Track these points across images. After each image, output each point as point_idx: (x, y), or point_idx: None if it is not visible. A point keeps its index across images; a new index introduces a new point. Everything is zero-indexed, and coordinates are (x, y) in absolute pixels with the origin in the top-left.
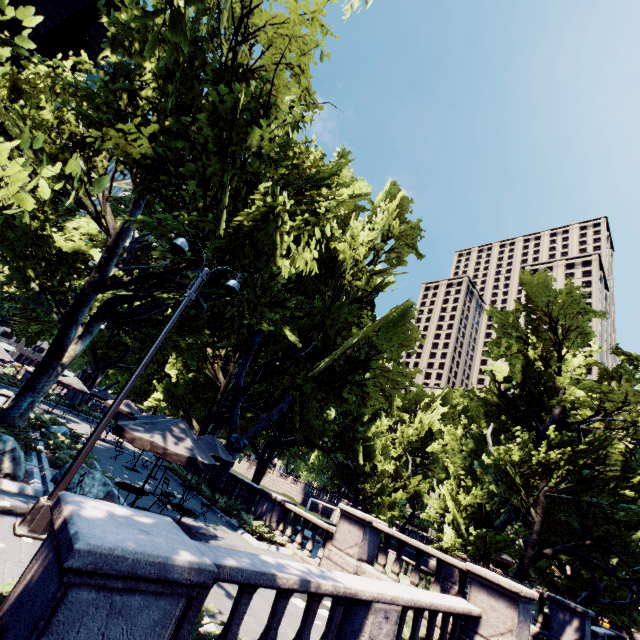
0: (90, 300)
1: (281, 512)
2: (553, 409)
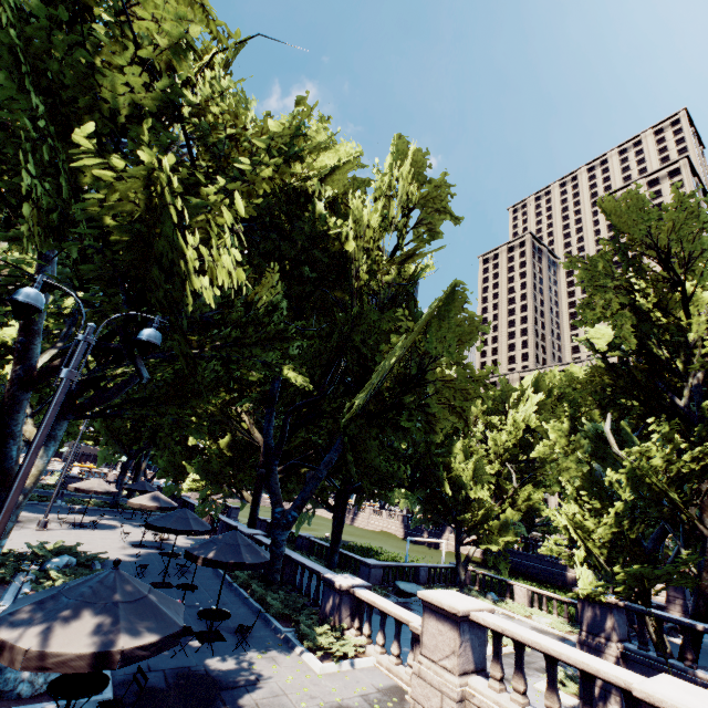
0: (20, 402)
1: (353, 602)
2: (692, 373)
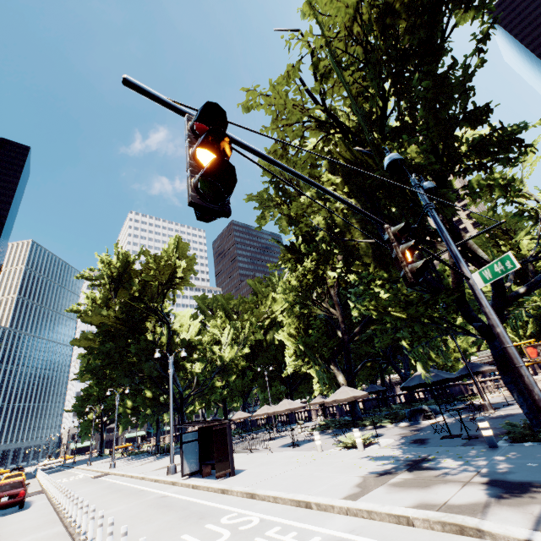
0: (350, 349)
1: (463, 388)
2: (528, 268)
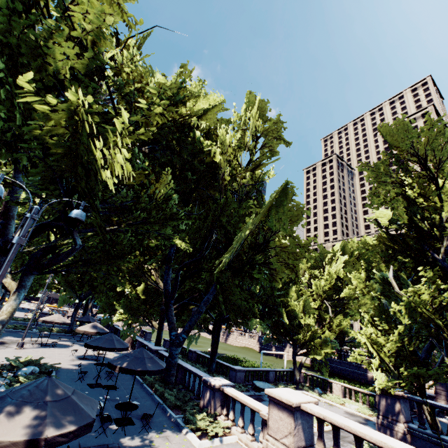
0: (0, 263)
1: (222, 396)
2: (445, 238)
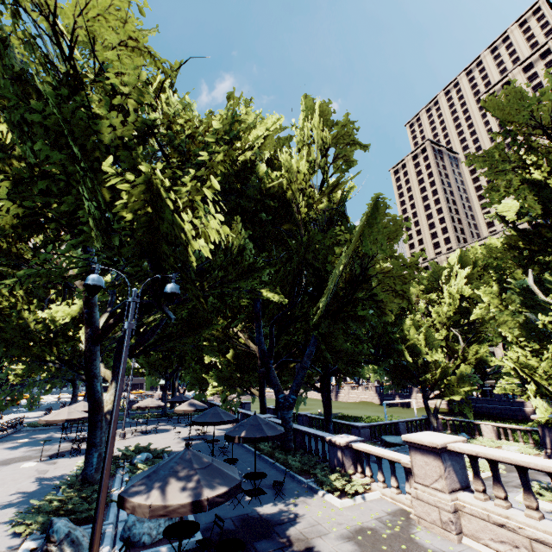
0: (95, 353)
1: (352, 453)
2: None
